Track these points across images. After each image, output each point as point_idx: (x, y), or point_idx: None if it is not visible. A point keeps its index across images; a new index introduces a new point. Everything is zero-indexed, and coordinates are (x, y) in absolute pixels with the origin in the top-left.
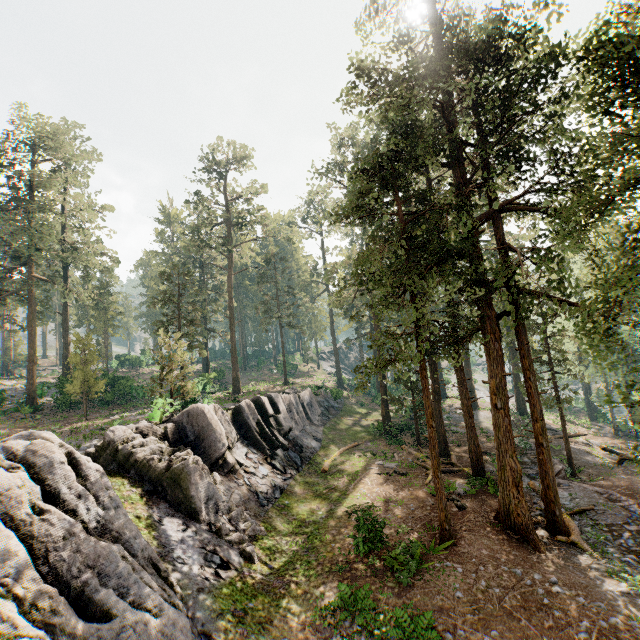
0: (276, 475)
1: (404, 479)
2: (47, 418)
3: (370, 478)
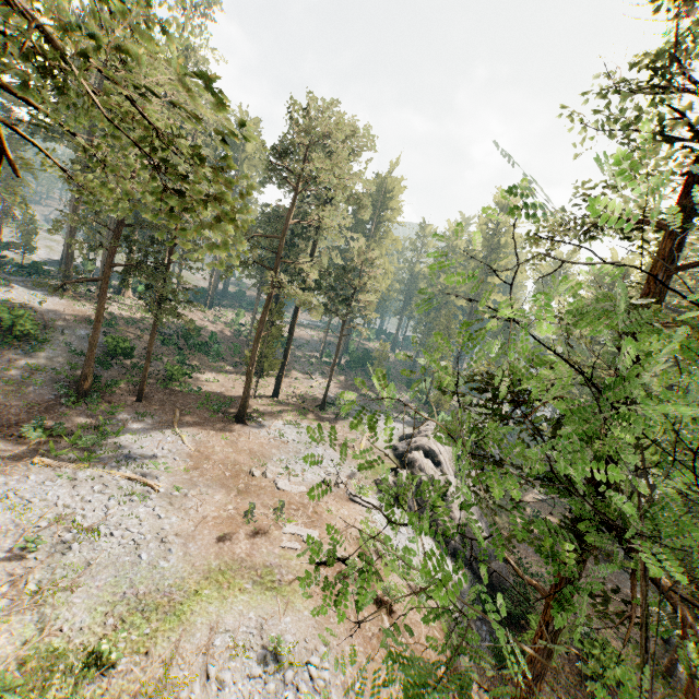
0: (480, 471)
1: (550, 508)
2: (347, 375)
3: (529, 497)
